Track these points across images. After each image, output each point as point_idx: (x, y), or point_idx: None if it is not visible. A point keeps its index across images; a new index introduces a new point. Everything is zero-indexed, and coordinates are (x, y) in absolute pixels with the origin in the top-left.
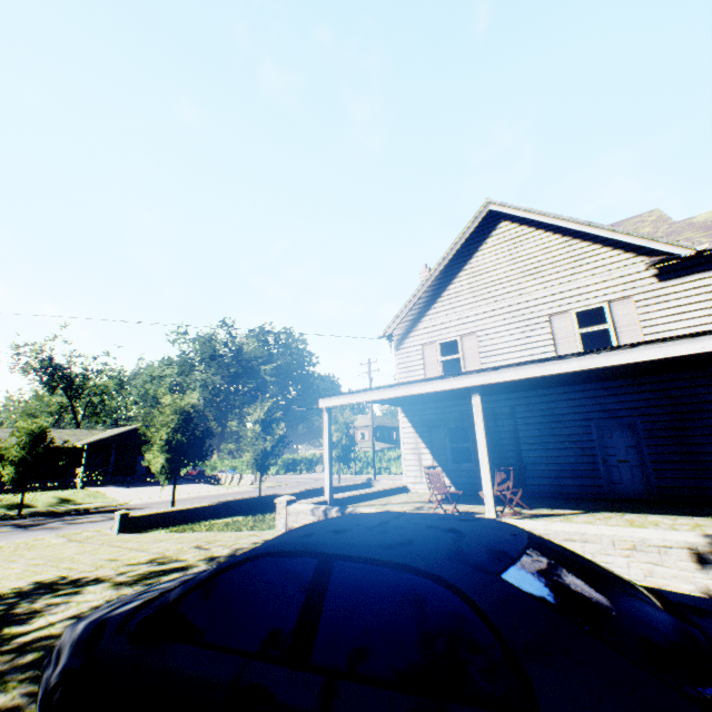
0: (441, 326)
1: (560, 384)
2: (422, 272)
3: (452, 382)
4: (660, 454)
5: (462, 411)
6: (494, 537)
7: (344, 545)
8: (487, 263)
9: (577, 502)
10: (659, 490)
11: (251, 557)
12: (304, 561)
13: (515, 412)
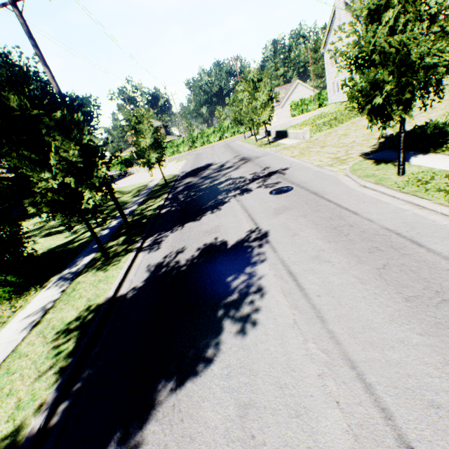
0: None
1: None
2: None
3: None
4: None
5: None
6: None
7: None
8: None
9: None
10: None
11: None
12: None
13: None
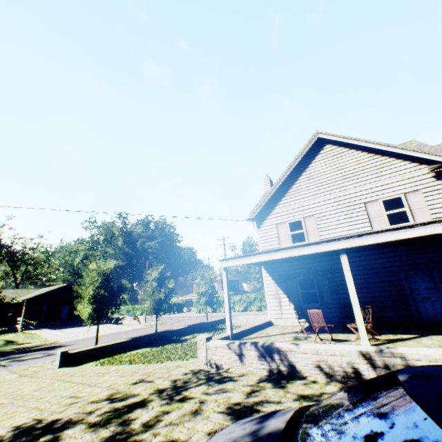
0: (289, 211)
1: (378, 247)
2: (264, 179)
3: (325, 246)
4: None
5: (308, 267)
6: None
7: None
8: (318, 170)
9: (402, 328)
10: None
11: None
12: None
13: None
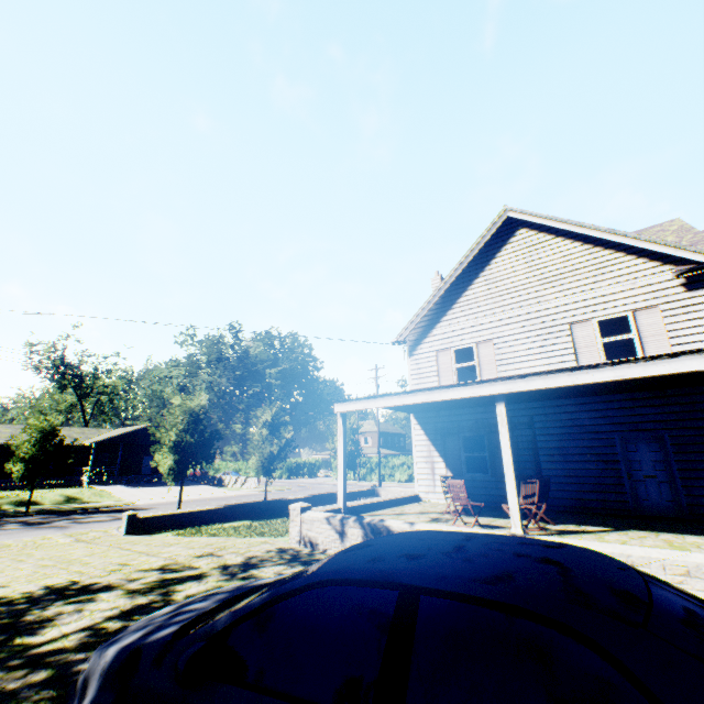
0: (456, 333)
1: (582, 394)
2: (434, 278)
3: (475, 389)
4: (690, 470)
5: (477, 419)
6: (605, 573)
7: (429, 577)
8: (505, 269)
9: (603, 518)
10: (690, 508)
11: (313, 585)
12: (380, 593)
13: (534, 422)
